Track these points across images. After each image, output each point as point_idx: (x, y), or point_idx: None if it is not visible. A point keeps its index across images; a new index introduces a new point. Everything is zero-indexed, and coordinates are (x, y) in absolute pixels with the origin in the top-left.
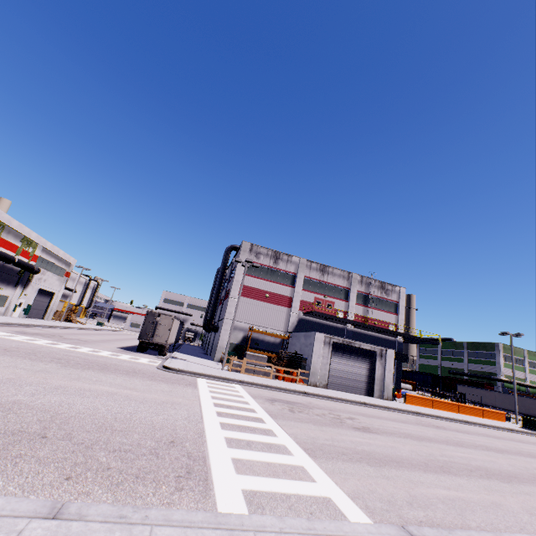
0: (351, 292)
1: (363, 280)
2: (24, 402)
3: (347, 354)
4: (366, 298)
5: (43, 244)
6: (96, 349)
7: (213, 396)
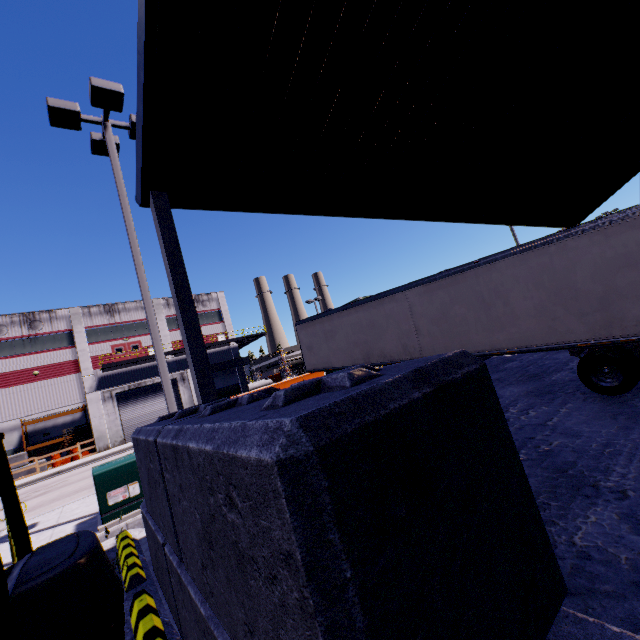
0: (158, 321)
1: (169, 302)
2: None
3: (143, 396)
4: None
5: None
6: None
7: None
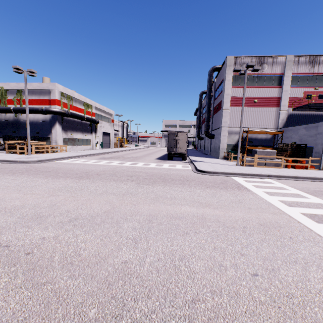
0: None
1: None
2: (133, 268)
3: None
4: None
5: (94, 105)
6: (146, 163)
7: (282, 201)
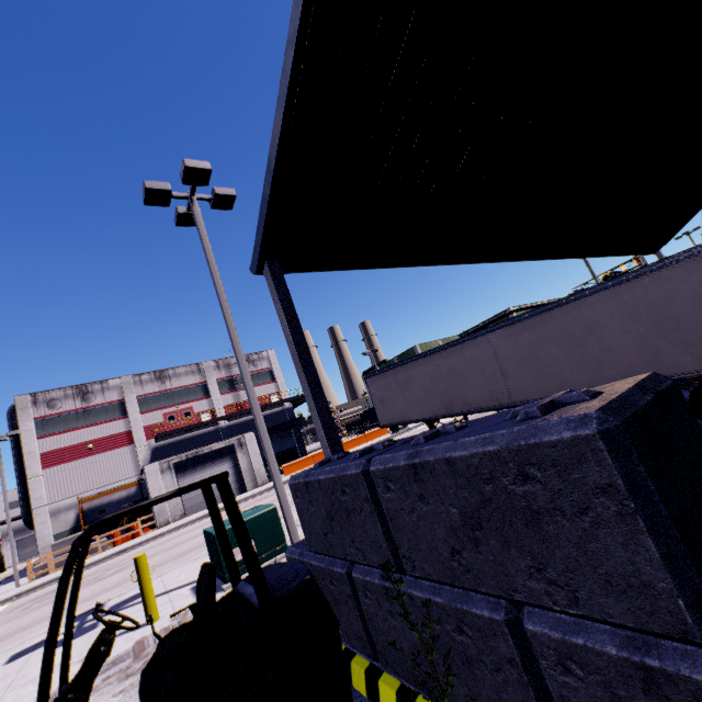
0: (209, 385)
1: (219, 364)
2: None
3: (201, 466)
4: (232, 382)
5: None
6: None
7: None
